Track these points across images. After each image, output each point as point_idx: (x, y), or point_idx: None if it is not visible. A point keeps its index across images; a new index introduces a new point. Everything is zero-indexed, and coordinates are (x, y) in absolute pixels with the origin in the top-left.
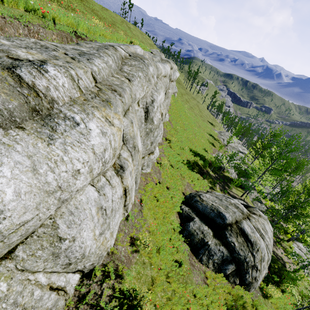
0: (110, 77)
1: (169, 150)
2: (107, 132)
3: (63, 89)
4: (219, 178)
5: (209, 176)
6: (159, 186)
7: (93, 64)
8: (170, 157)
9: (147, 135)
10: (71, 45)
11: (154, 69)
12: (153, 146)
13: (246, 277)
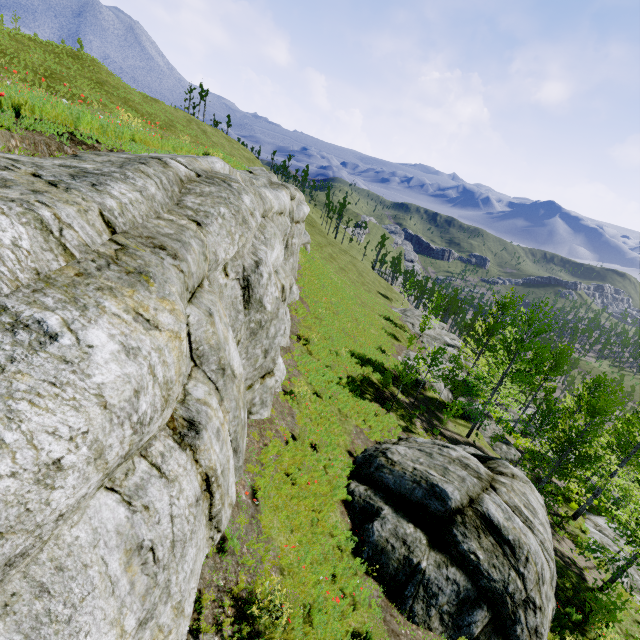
0: (152, 220)
1: (307, 360)
2: (142, 346)
3: (16, 254)
4: (418, 405)
5: (397, 403)
6: (294, 446)
7: (106, 193)
8: (311, 375)
9: (254, 336)
10: (60, 159)
11: (253, 199)
12: (271, 358)
13: (517, 632)
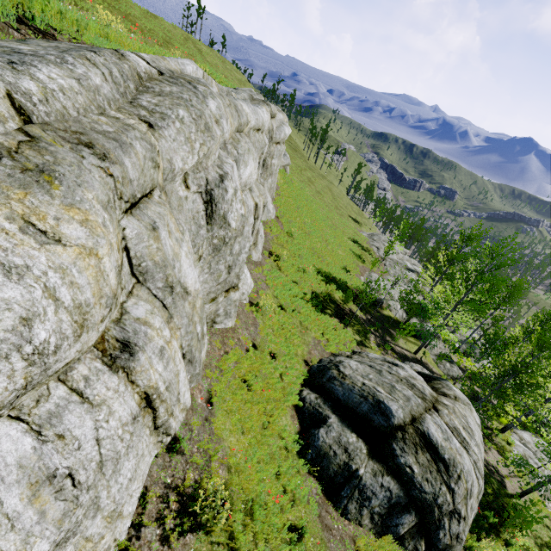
0: (92, 116)
1: (276, 275)
2: (33, 264)
3: None
4: (374, 321)
5: (354, 319)
6: (254, 354)
7: (26, 74)
8: (278, 289)
9: (217, 252)
10: (0, 40)
11: (221, 105)
12: (235, 274)
13: (440, 536)
